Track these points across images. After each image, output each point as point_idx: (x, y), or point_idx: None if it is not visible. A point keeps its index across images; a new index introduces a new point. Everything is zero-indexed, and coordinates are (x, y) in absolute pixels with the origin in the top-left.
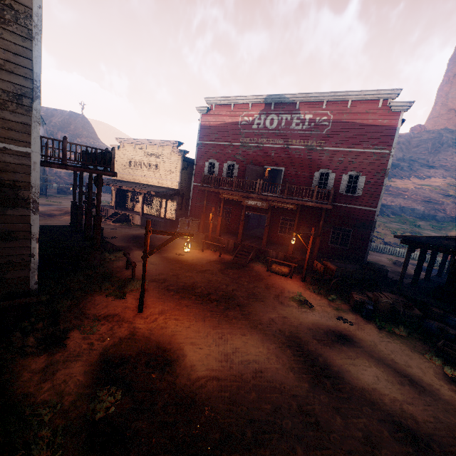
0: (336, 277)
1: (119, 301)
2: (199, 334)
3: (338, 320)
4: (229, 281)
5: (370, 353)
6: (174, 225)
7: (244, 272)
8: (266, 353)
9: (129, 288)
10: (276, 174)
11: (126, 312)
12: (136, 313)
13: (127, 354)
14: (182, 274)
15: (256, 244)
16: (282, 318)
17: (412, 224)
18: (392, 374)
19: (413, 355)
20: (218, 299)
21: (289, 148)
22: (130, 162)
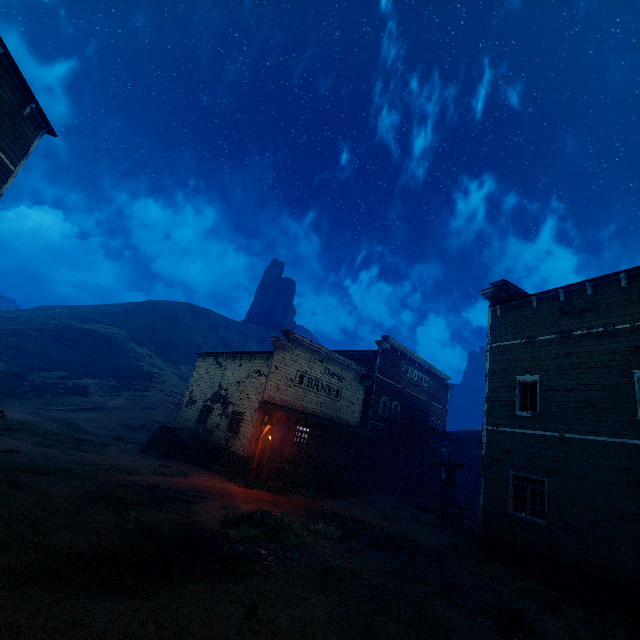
0: None
1: None
2: None
3: None
4: None
5: None
6: None
7: None
8: None
9: None
10: None
11: None
12: None
13: None
14: None
15: None
16: None
17: None
18: None
19: None
20: None
21: (421, 398)
22: (303, 377)
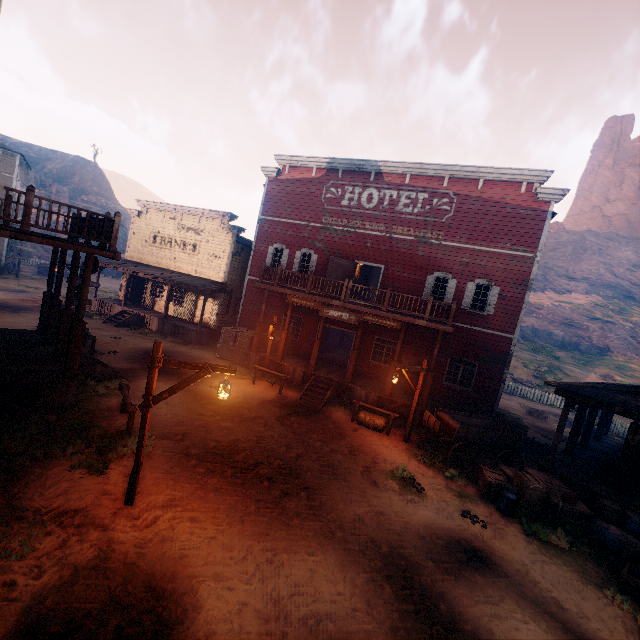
0: (458, 440)
1: (93, 478)
2: (231, 554)
3: (463, 519)
4: (292, 438)
5: (520, 589)
6: (215, 337)
7: (317, 423)
8: (349, 594)
9: (117, 452)
10: (370, 273)
11: (101, 504)
12: (120, 507)
13: (82, 609)
14: (216, 425)
15: (337, 375)
16: (376, 515)
17: (550, 355)
18: (562, 636)
19: (586, 589)
20: (271, 475)
21: (393, 238)
22: (155, 237)
